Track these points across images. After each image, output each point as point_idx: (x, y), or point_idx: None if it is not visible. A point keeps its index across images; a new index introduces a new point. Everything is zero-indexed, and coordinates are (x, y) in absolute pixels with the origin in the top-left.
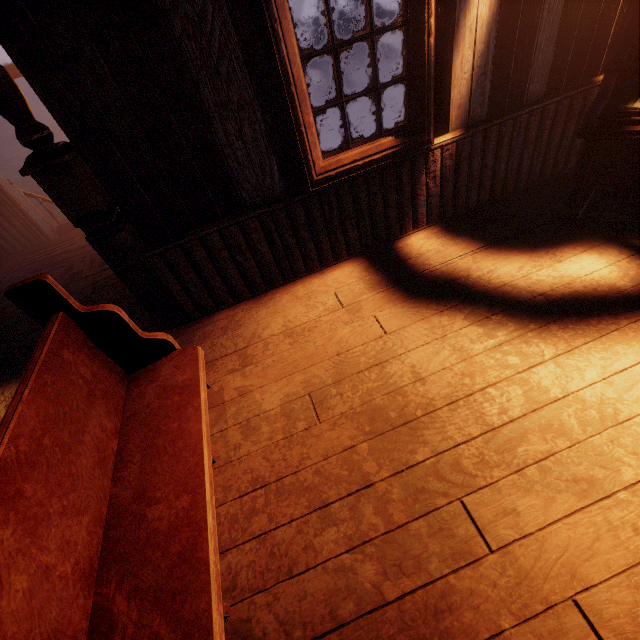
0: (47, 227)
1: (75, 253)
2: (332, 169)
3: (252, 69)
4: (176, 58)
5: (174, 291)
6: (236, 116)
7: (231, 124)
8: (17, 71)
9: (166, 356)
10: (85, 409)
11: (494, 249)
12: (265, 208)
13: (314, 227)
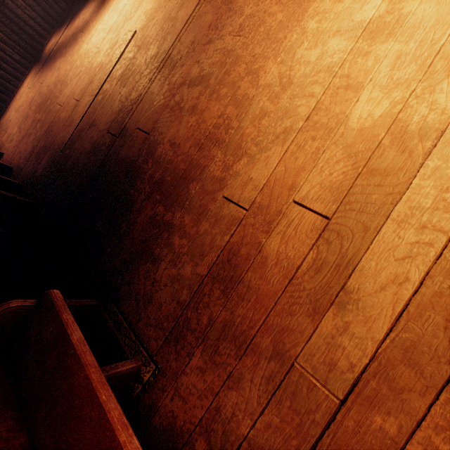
0: None
1: None
2: None
3: None
4: None
5: None
6: None
7: None
8: None
9: None
10: None
11: (69, 26)
12: None
13: None
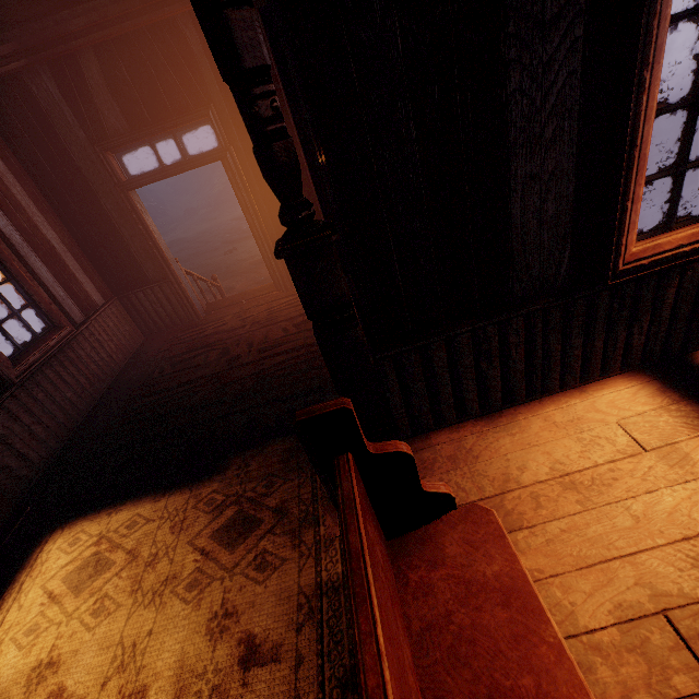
0: (199, 305)
1: (228, 334)
2: (646, 256)
3: (584, 130)
4: (497, 119)
5: (392, 402)
6: (542, 188)
7: (532, 198)
8: (211, 158)
9: (440, 517)
10: (397, 635)
11: None
12: (538, 304)
13: (590, 330)
